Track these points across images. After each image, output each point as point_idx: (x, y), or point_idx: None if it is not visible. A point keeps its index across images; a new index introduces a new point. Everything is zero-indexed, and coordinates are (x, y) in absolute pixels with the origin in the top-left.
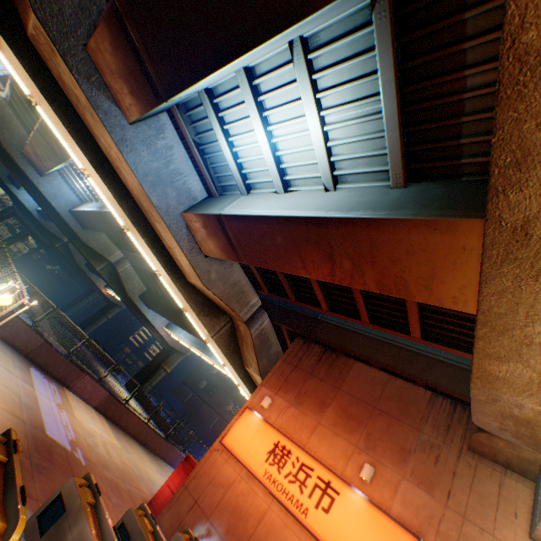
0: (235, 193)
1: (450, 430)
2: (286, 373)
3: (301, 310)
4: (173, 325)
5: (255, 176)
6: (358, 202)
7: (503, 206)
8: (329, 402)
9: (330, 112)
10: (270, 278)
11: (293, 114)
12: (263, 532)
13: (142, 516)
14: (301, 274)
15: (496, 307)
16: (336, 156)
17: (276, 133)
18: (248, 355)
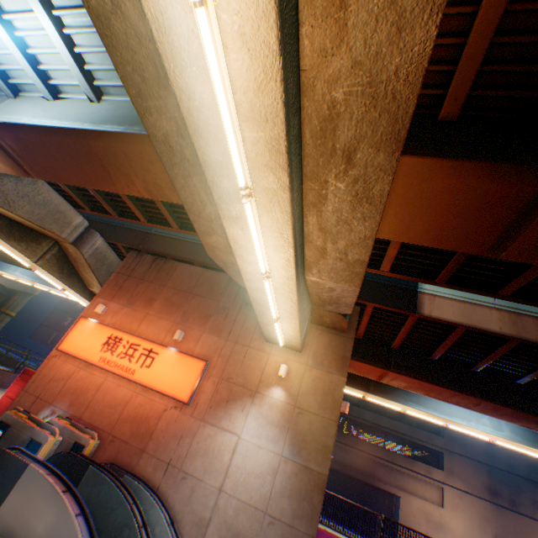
0: (2, 94)
1: (238, 297)
2: (120, 283)
3: (136, 227)
4: (4, 264)
5: (18, 75)
6: (112, 116)
7: (152, 126)
8: (157, 298)
9: (62, 13)
10: (88, 196)
11: (28, 6)
12: (101, 395)
13: None
14: (92, 187)
15: (188, 199)
16: (89, 65)
17: (19, 25)
18: (88, 276)
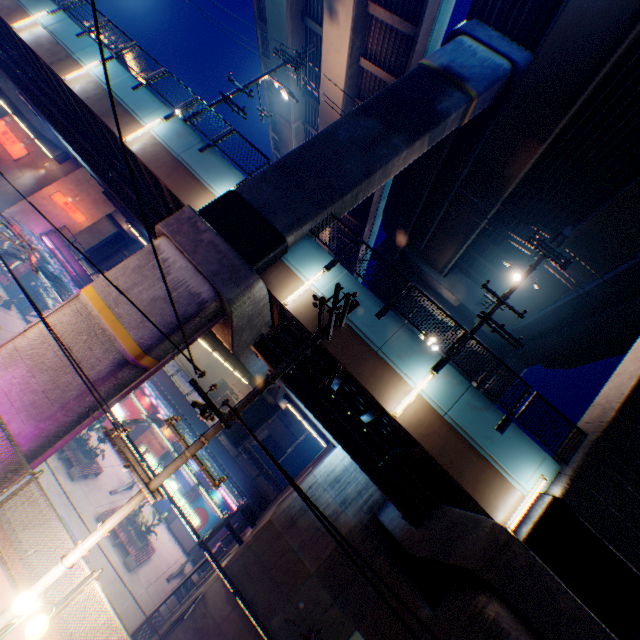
0: None
1: None
2: None
3: None
4: None
5: None
6: None
7: None
8: None
9: None
10: None
11: None
12: None
13: None
14: None
15: None
16: None
17: None
18: None
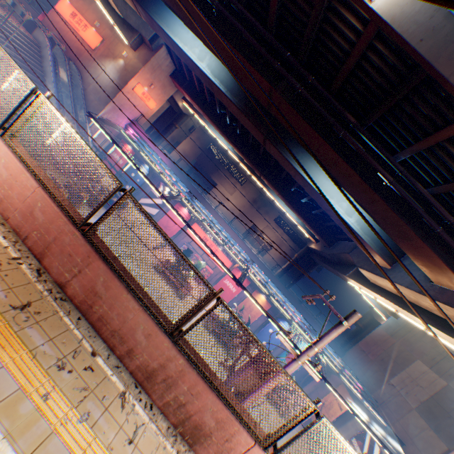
0: None
1: None
2: None
3: None
4: None
5: None
6: None
7: None
8: (95, 3)
9: None
10: None
11: None
12: (69, 37)
13: (19, 3)
14: None
15: None
16: None
17: None
18: None
